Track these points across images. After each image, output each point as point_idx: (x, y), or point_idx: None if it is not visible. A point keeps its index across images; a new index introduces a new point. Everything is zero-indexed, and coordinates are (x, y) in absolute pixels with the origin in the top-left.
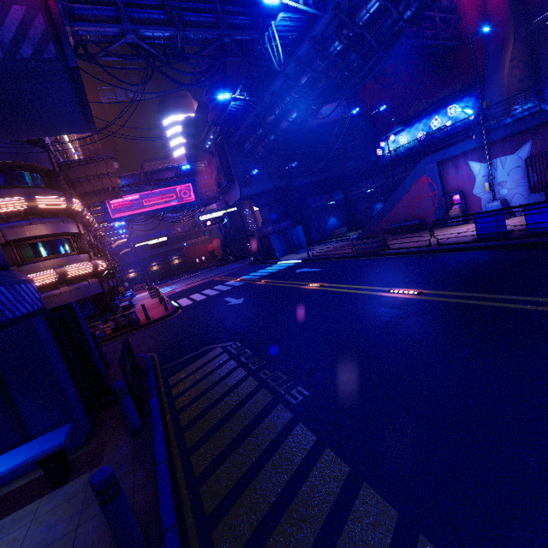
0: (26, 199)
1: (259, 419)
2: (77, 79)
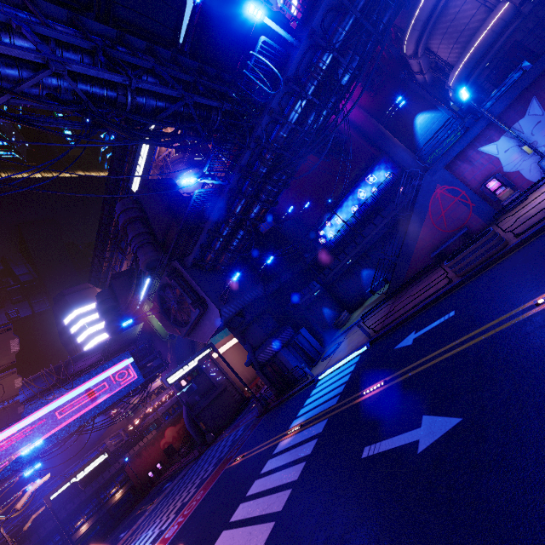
0: None
1: None
2: None
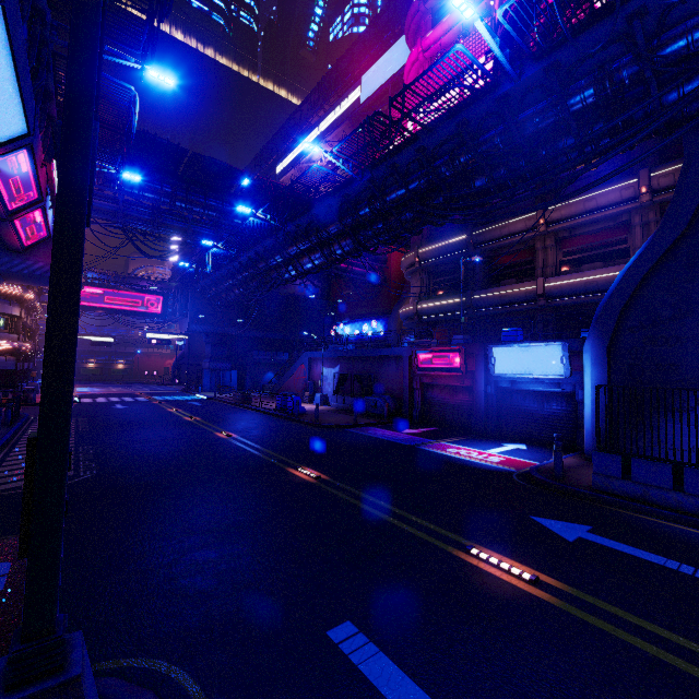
0: None
1: None
2: None
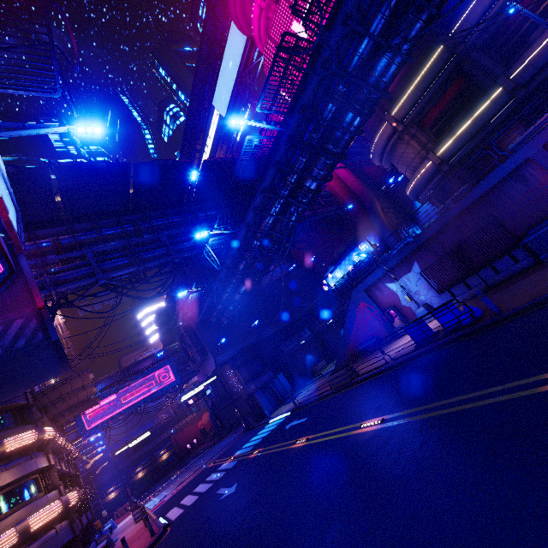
0: None
1: None
2: (58, 345)
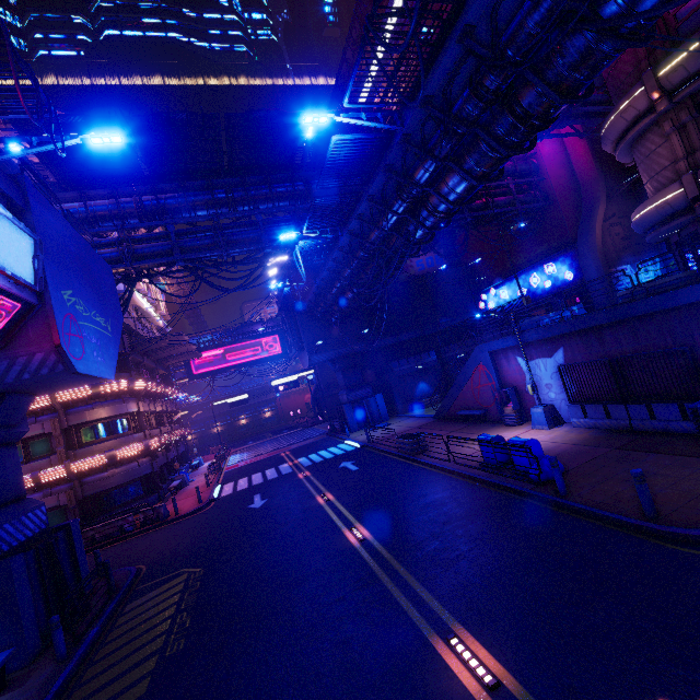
0: (92, 386)
1: (135, 666)
2: (80, 374)
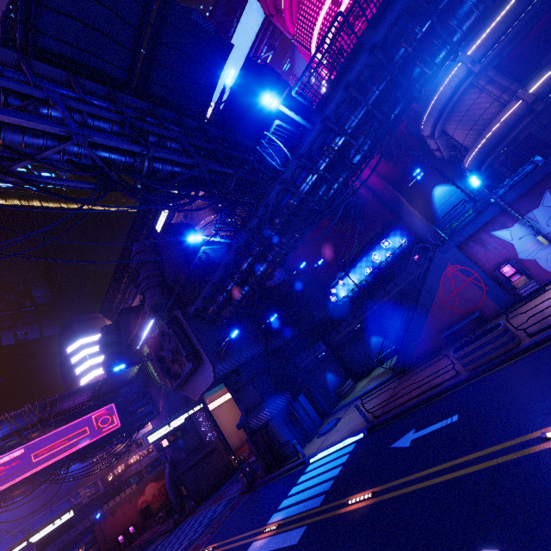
0: None
1: None
2: None
